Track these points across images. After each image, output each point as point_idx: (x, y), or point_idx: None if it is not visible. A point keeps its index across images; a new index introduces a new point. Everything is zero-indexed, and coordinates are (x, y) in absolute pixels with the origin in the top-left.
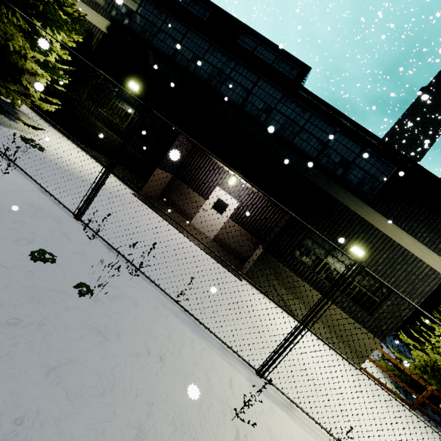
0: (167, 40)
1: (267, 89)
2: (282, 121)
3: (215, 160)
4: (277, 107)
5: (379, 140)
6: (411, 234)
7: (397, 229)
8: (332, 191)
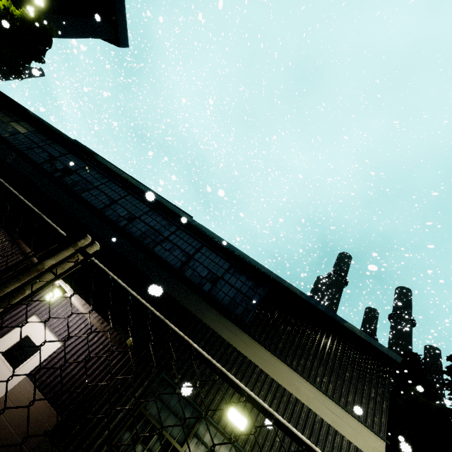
0: (42, 153)
1: (134, 203)
2: (145, 229)
3: None
4: (142, 217)
5: (245, 255)
6: (307, 378)
7: (289, 370)
8: (196, 309)
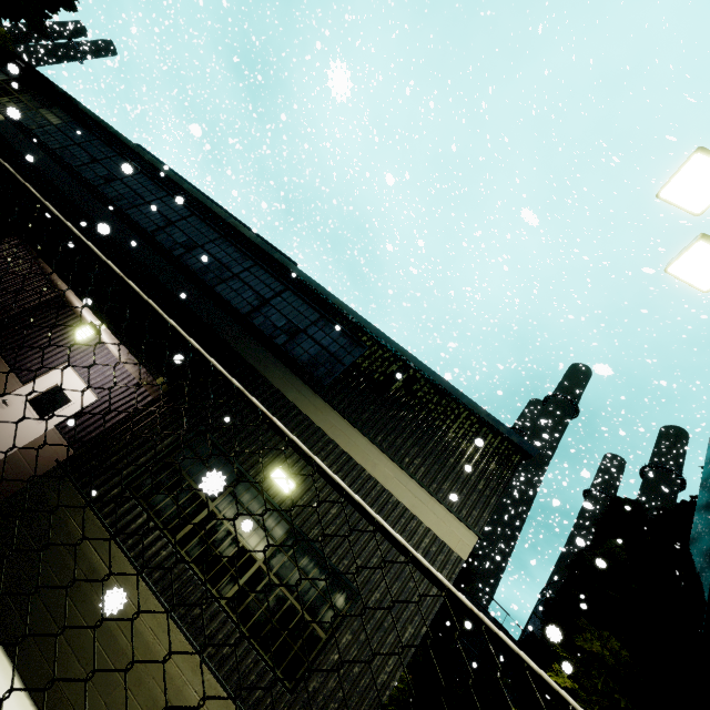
0: (80, 154)
1: (199, 227)
2: (208, 262)
3: (72, 303)
4: (206, 246)
5: (342, 304)
6: (391, 456)
7: (369, 444)
8: (259, 362)
